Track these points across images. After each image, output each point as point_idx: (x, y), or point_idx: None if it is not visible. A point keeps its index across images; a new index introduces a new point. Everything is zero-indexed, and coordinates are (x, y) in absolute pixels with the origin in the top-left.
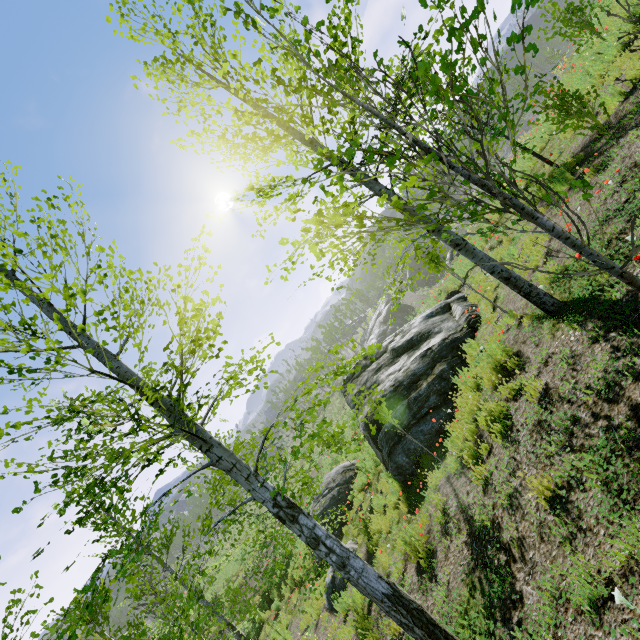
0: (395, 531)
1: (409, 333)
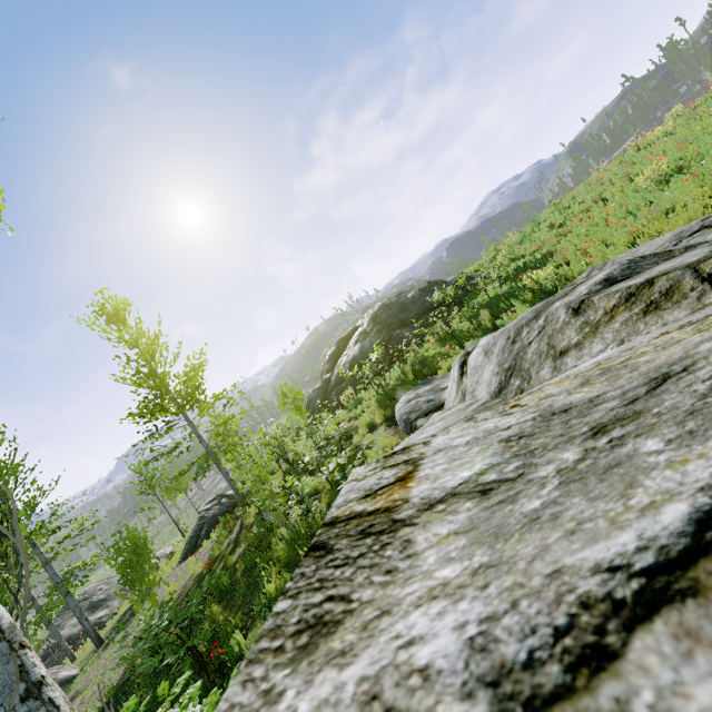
0: None
1: (108, 591)
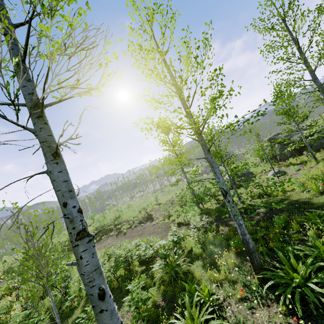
0: (321, 154)
1: None
